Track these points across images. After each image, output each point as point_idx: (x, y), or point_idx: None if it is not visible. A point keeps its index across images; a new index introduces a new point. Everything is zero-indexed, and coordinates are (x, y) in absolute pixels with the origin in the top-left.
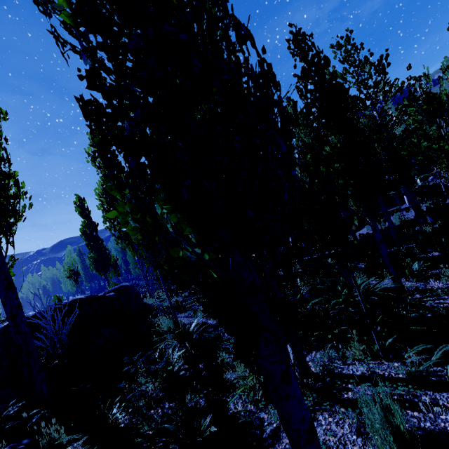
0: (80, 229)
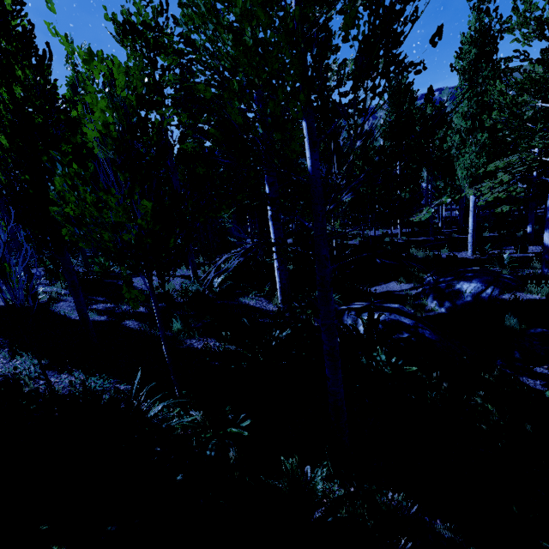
0: None
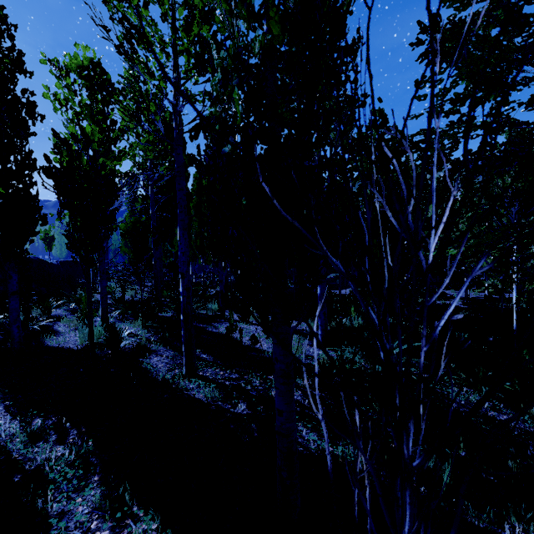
0: None
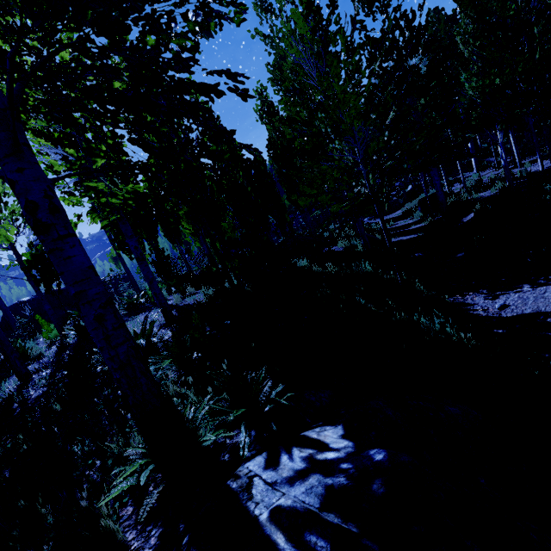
0: None
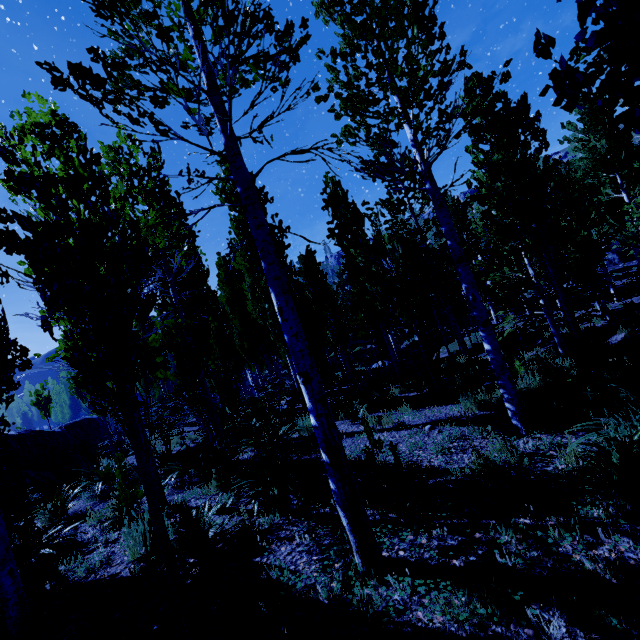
0: (59, 341)
